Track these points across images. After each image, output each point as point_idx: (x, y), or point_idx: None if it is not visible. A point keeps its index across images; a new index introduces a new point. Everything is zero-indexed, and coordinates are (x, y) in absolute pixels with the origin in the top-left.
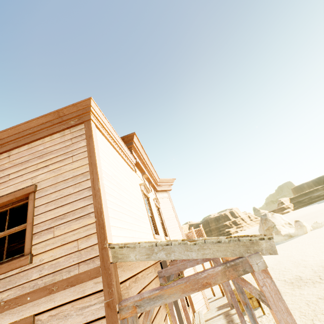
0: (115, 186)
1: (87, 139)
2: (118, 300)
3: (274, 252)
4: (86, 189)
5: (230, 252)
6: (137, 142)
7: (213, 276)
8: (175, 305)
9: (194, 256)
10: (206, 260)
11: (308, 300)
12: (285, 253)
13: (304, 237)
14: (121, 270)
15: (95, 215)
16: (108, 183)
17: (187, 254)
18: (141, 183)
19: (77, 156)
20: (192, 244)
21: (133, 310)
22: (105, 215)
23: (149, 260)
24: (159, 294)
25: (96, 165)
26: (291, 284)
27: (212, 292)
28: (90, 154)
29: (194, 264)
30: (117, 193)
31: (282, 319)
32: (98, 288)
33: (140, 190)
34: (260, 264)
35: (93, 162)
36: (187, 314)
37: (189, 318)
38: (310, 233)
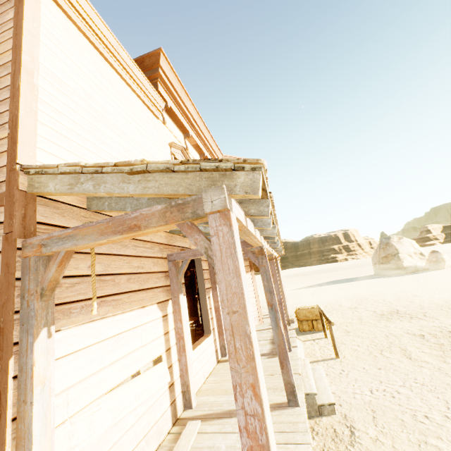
0: (82, 109)
1: (16, 5)
2: (21, 235)
3: (254, 190)
4: (5, 88)
5: (184, 187)
6: (169, 70)
7: (147, 217)
8: (203, 303)
9: (131, 191)
10: None
11: (390, 333)
12: (395, 287)
13: (436, 273)
14: (54, 212)
15: (10, 125)
16: (57, 94)
17: (122, 187)
18: (171, 142)
19: (0, 36)
20: (127, 170)
21: (38, 249)
22: (21, 126)
23: (71, 192)
24: (71, 234)
25: (21, 48)
26: (381, 316)
27: None
28: (17, 30)
29: None
30: (87, 121)
31: (224, 280)
32: (1, 219)
33: (169, 152)
34: (217, 202)
35: (19, 44)
36: (219, 316)
37: (221, 320)
38: (447, 269)
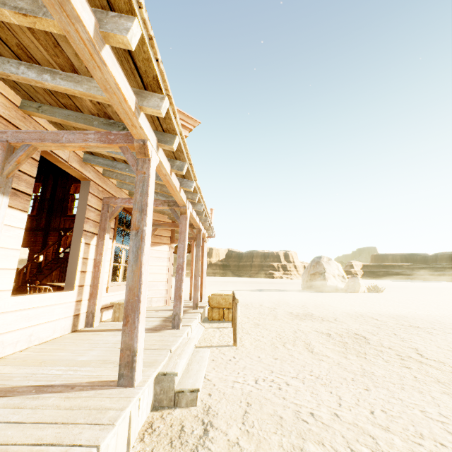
0: None
1: None
2: None
3: None
4: None
5: None
6: None
7: None
8: (75, 248)
9: None
10: (105, 142)
11: (300, 330)
12: (316, 298)
13: (351, 294)
14: None
15: None
16: None
17: None
18: None
19: None
20: None
21: None
22: None
23: None
24: None
25: None
26: (296, 316)
27: (190, 295)
28: None
29: (77, 140)
30: None
31: None
32: None
33: None
34: None
35: None
36: (98, 272)
37: (99, 278)
38: (361, 293)
